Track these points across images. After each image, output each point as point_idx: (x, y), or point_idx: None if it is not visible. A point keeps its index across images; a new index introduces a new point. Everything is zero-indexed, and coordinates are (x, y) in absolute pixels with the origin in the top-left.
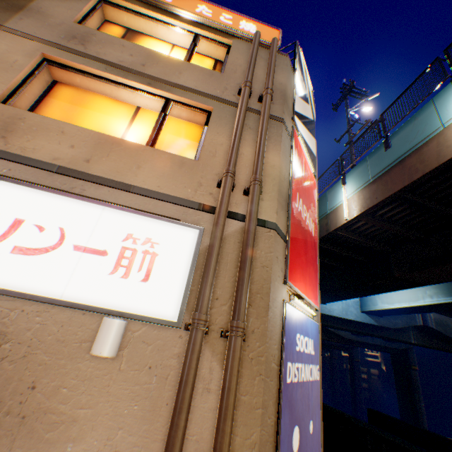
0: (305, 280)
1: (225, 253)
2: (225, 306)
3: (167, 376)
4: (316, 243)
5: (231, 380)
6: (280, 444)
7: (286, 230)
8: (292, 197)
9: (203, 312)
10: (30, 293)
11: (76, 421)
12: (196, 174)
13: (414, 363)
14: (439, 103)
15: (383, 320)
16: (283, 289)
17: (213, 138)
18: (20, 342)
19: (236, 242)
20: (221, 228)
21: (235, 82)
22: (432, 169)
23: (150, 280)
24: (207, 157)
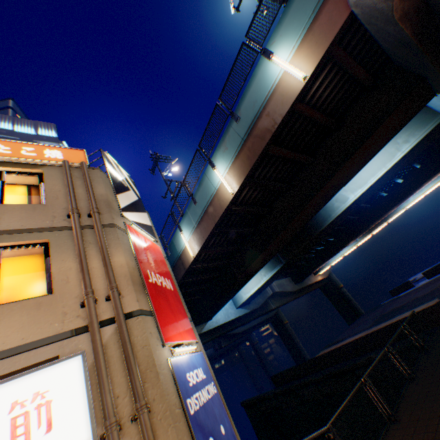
0: (179, 328)
1: (111, 357)
2: (127, 397)
3: None
4: (177, 293)
5: None
6: None
7: (150, 305)
8: (145, 277)
9: (112, 415)
10: None
11: None
12: (58, 306)
13: (285, 318)
14: (209, 175)
15: (252, 305)
16: (165, 351)
17: (61, 266)
18: None
19: (116, 342)
20: (100, 342)
21: (61, 207)
22: (222, 214)
23: (54, 427)
24: (63, 286)
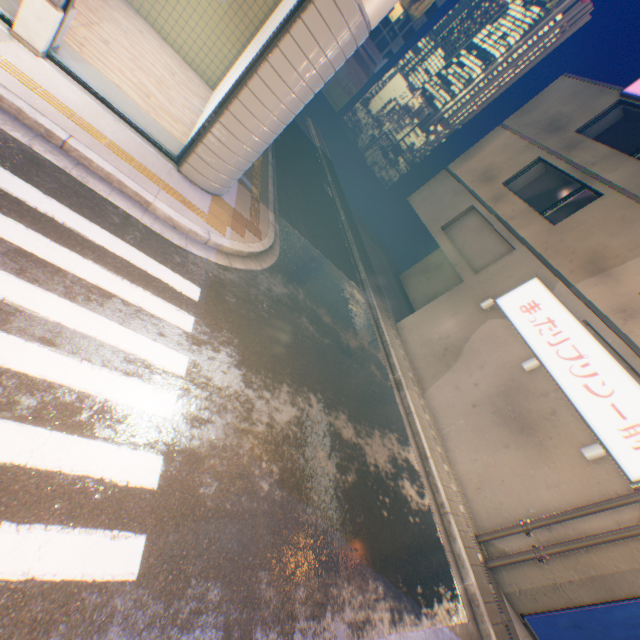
0: None
1: None
2: None
3: (601, 493)
4: None
5: (632, 528)
6: (633, 599)
7: None
8: None
9: None
10: (575, 407)
11: (553, 463)
12: None
13: None
14: None
15: None
16: None
17: None
18: (557, 419)
19: None
20: None
21: None
22: None
23: (636, 450)
24: None
